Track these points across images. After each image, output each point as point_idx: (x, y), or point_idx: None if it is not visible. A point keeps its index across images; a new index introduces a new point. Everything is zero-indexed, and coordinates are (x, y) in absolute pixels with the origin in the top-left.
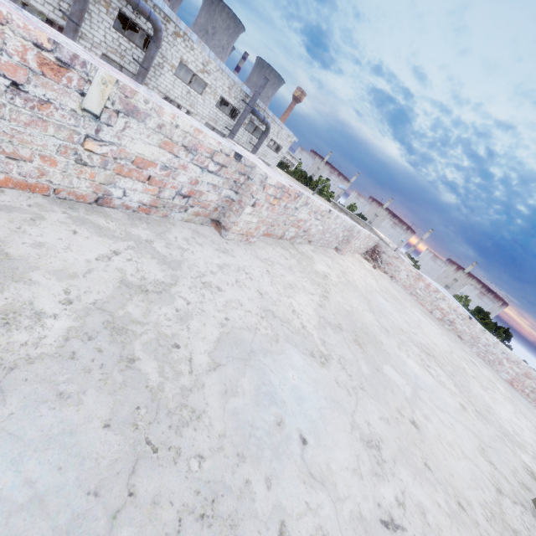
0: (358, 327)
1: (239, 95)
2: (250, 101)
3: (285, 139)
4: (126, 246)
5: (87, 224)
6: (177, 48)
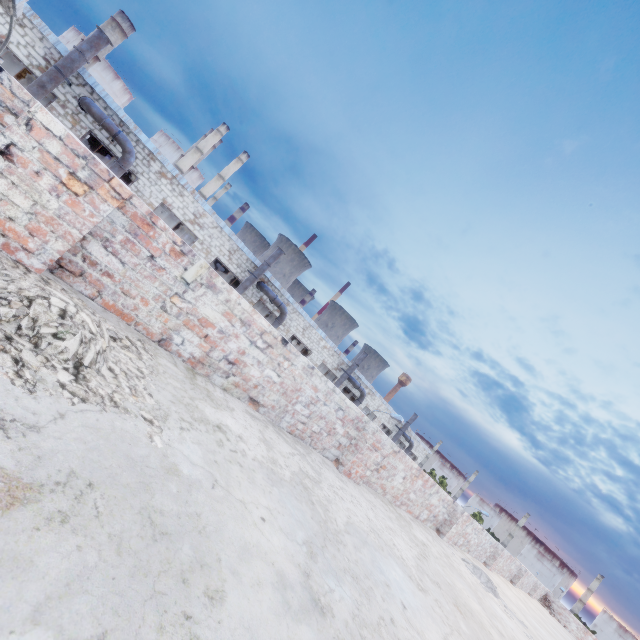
0: (560, 633)
1: (395, 422)
2: (403, 428)
3: (421, 451)
4: (514, 589)
5: (508, 583)
6: (366, 399)
